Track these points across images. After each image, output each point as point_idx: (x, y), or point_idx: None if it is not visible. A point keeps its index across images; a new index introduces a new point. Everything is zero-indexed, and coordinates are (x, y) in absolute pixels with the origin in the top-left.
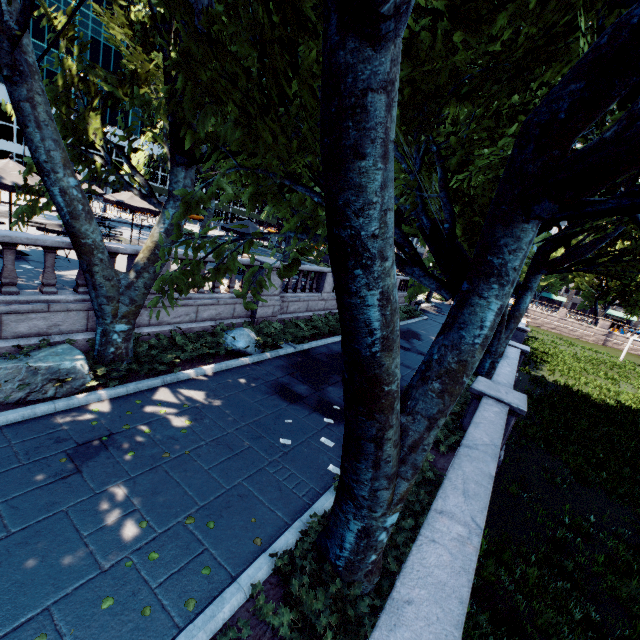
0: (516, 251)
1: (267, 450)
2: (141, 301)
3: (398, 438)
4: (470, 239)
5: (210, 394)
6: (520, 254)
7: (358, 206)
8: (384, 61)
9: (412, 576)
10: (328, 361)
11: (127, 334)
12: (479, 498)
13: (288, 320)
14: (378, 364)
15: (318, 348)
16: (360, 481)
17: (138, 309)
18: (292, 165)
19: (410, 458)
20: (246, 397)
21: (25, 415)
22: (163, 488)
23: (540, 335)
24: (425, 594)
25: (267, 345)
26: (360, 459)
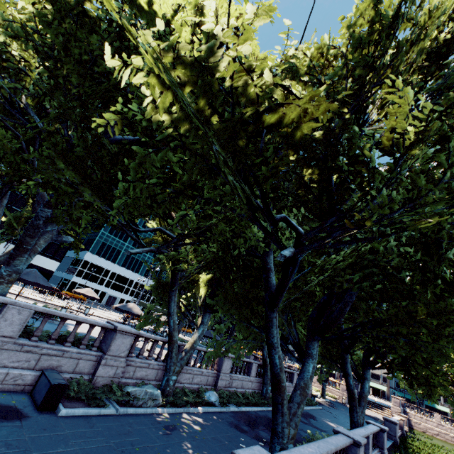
0: (314, 349)
1: (235, 446)
2: (183, 366)
3: (288, 407)
4: (326, 346)
5: (204, 420)
6: (315, 350)
7: (272, 336)
8: (275, 314)
9: (295, 449)
10: (257, 419)
11: (175, 381)
12: (323, 449)
13: (232, 392)
14: (279, 375)
15: (250, 411)
16: (278, 423)
17: (182, 369)
18: (252, 320)
19: (293, 419)
20: (220, 425)
21: (144, 411)
22: (200, 446)
23: (424, 438)
24: (299, 452)
25: (223, 403)
26: (277, 413)
